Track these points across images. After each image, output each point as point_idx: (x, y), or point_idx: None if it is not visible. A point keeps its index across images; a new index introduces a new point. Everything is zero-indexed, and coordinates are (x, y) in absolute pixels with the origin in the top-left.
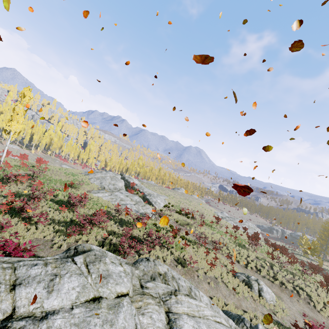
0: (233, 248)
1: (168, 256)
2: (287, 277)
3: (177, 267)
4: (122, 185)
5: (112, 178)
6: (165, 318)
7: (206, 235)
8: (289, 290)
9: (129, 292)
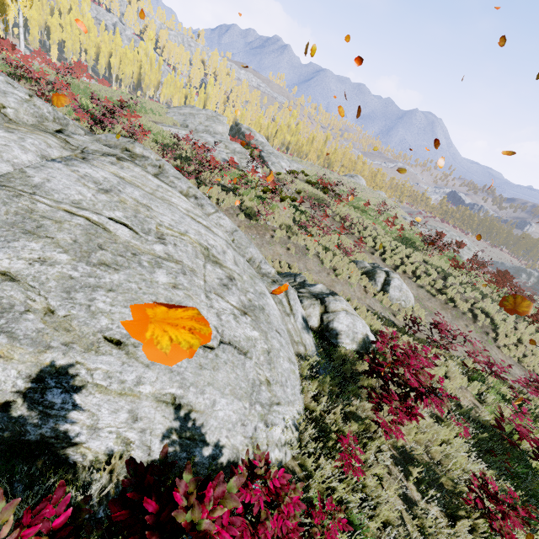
0: (385, 242)
1: (228, 200)
2: (468, 295)
3: (239, 216)
4: (224, 131)
5: (209, 118)
6: (59, 157)
7: (345, 217)
8: (459, 311)
9: (6, 110)
